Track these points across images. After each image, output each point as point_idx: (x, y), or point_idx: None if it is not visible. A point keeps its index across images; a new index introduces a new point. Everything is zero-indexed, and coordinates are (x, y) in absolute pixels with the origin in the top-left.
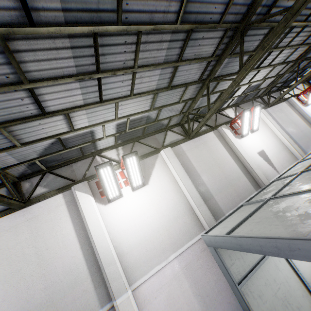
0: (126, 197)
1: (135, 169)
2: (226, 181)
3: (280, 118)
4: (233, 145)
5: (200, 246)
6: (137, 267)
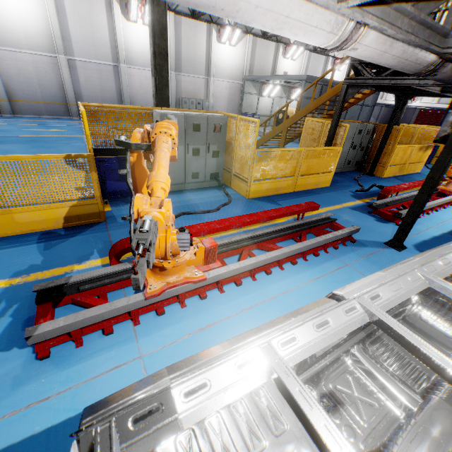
0: (225, 45)
1: (236, 36)
2: (262, 72)
3: (312, 64)
4: (277, 59)
5: (237, 85)
6: (218, 74)
